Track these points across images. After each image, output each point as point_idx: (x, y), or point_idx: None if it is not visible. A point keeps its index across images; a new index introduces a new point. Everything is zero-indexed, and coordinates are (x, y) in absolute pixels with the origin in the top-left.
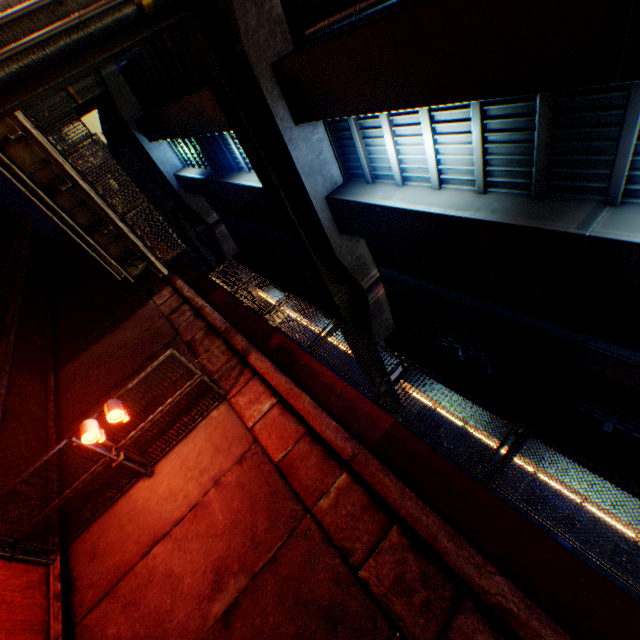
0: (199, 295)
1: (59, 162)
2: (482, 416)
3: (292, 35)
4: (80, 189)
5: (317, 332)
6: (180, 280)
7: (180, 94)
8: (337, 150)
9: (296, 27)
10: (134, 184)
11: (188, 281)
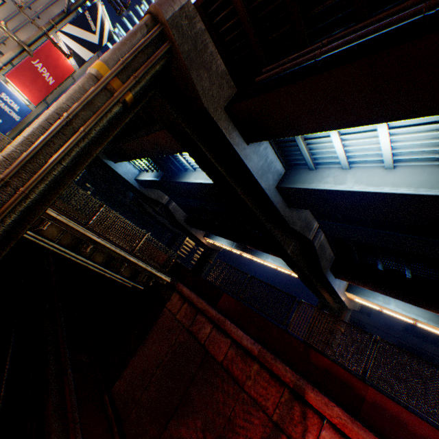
0: (206, 300)
1: (80, 231)
2: (431, 314)
3: (234, 81)
4: (98, 244)
5: (260, 261)
6: (184, 287)
7: (133, 131)
8: (277, 150)
9: (235, 74)
10: (135, 225)
11: (189, 284)
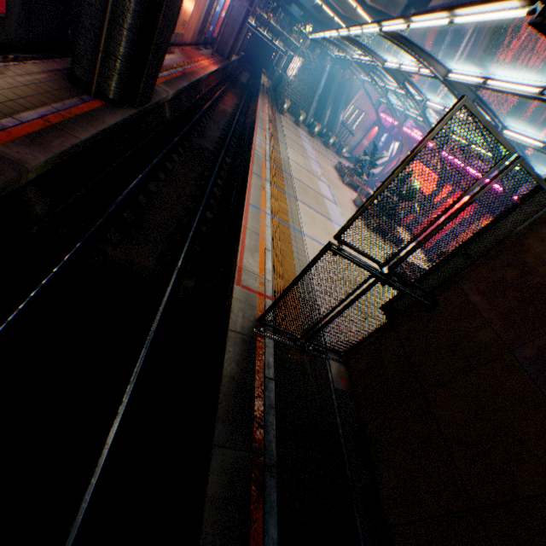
0: None
1: None
2: None
3: None
4: None
5: None
6: None
7: None
8: None
9: None
10: None
11: None
